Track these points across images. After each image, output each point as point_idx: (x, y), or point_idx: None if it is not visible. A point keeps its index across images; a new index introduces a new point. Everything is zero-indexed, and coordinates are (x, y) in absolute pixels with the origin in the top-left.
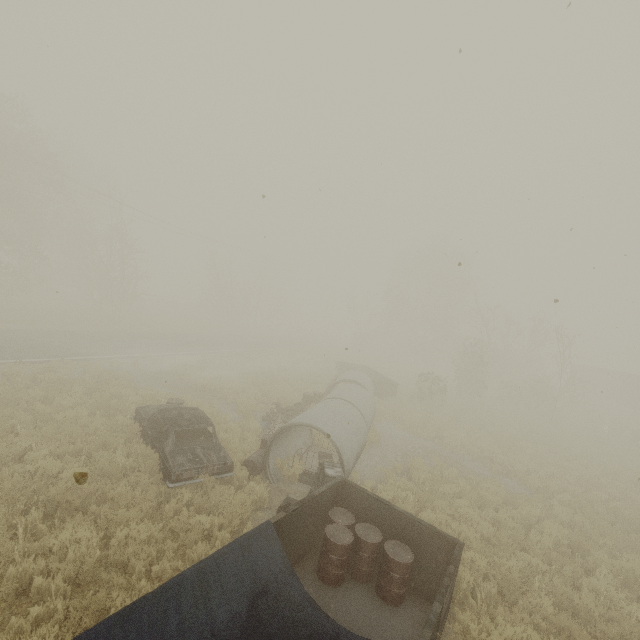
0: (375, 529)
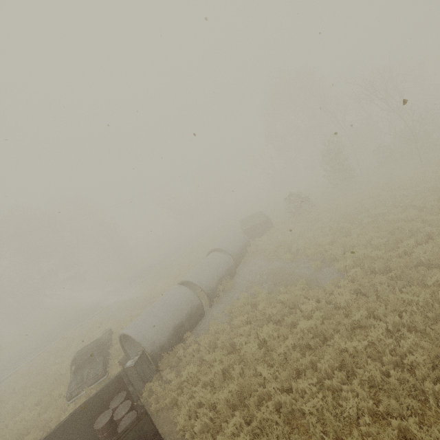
0: (129, 404)
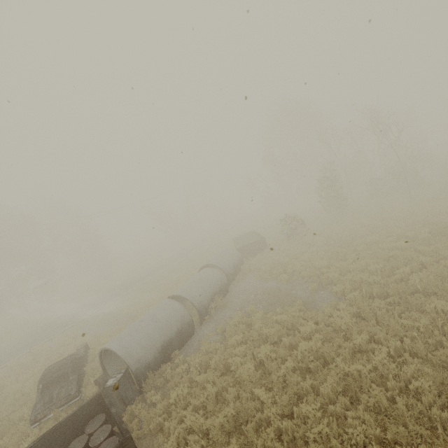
0: (109, 428)
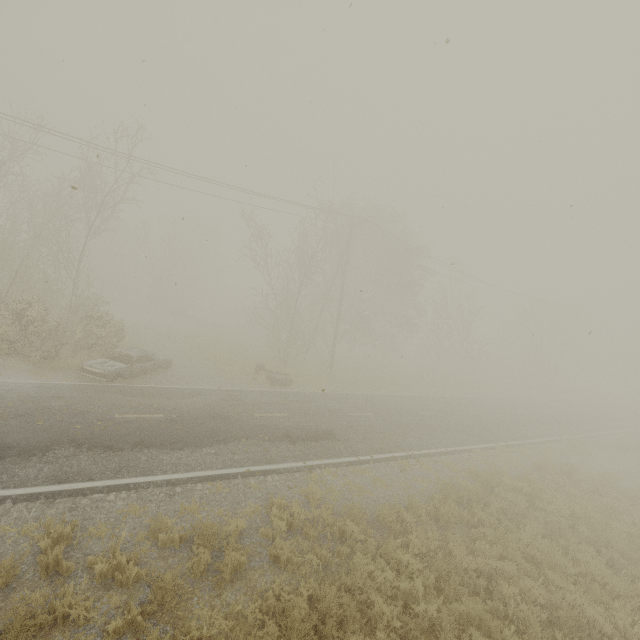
0: None
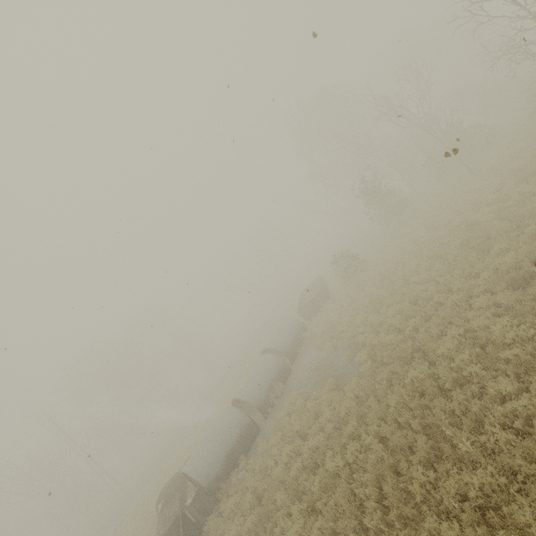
0: None
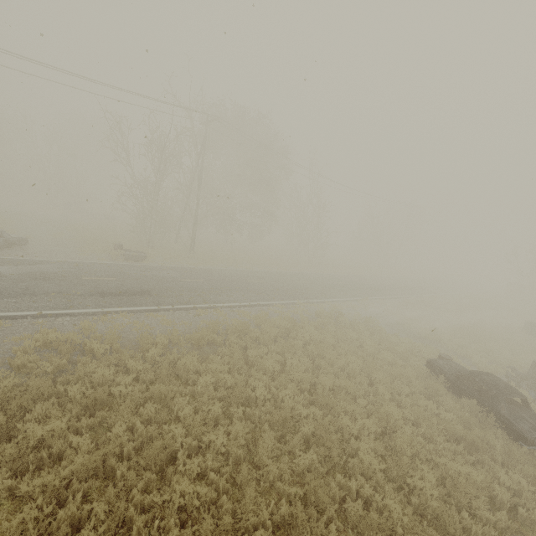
0: None
